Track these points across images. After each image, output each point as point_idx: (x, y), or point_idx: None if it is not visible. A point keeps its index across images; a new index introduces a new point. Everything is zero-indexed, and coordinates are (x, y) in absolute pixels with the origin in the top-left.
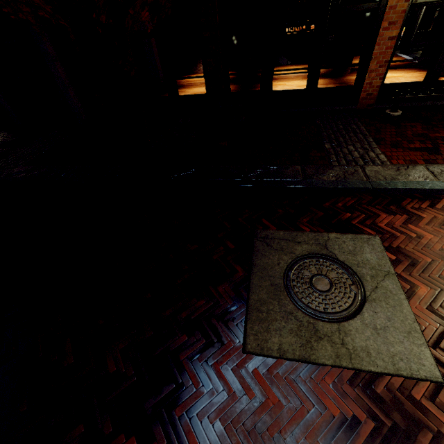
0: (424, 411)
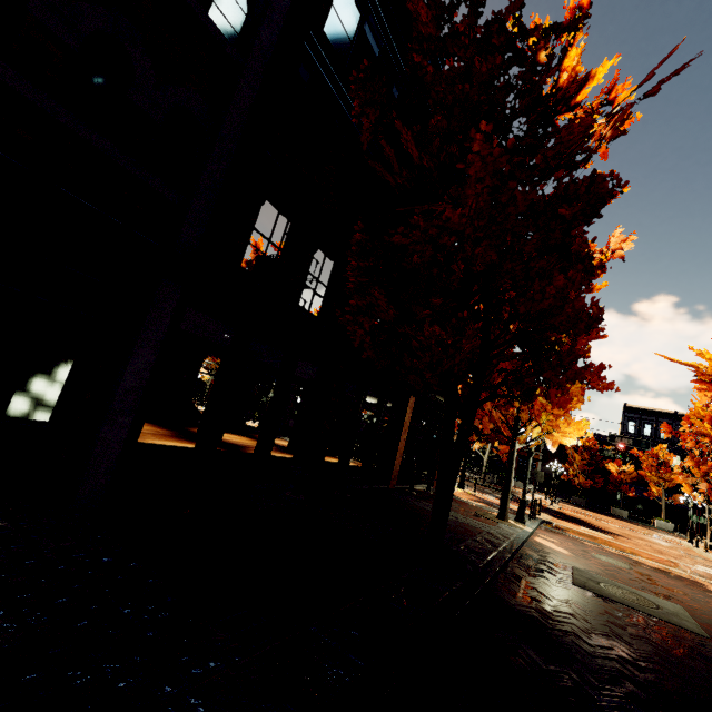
0: (701, 617)
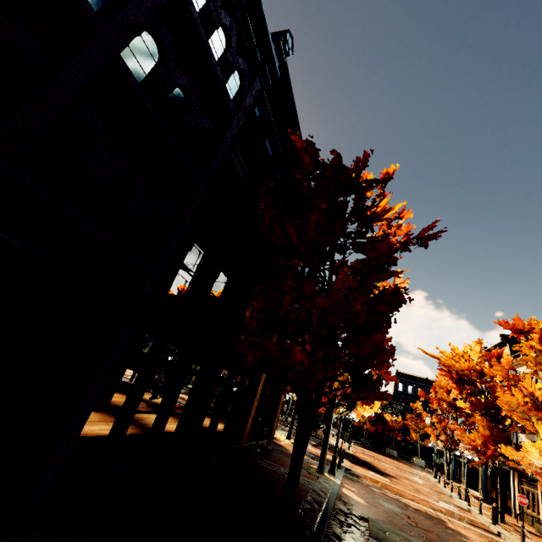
0: None
